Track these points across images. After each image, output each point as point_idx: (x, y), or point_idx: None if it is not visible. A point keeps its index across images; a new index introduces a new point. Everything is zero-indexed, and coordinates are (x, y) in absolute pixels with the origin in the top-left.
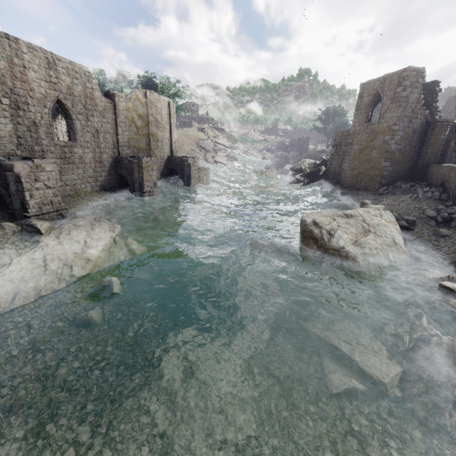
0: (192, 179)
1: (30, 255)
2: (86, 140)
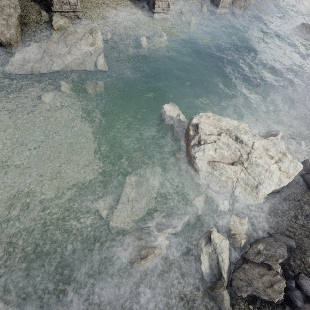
0: (219, 10)
1: (40, 44)
2: None
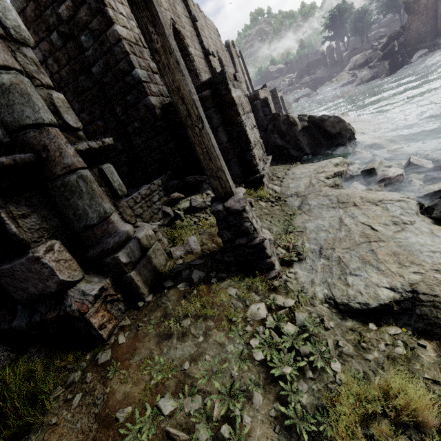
0: (287, 111)
1: None
2: None
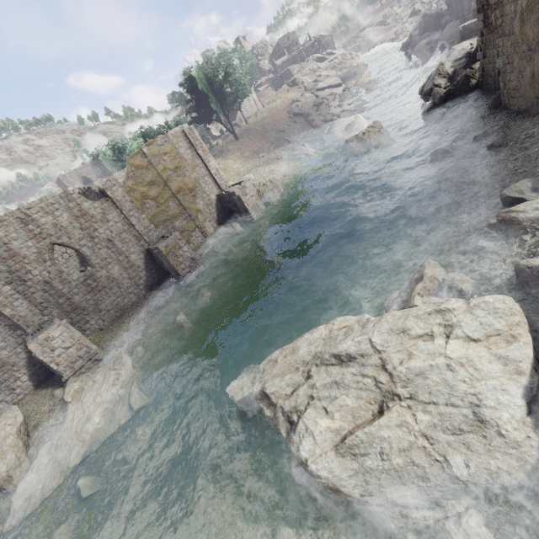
0: (253, 212)
1: (51, 441)
2: (104, 258)
